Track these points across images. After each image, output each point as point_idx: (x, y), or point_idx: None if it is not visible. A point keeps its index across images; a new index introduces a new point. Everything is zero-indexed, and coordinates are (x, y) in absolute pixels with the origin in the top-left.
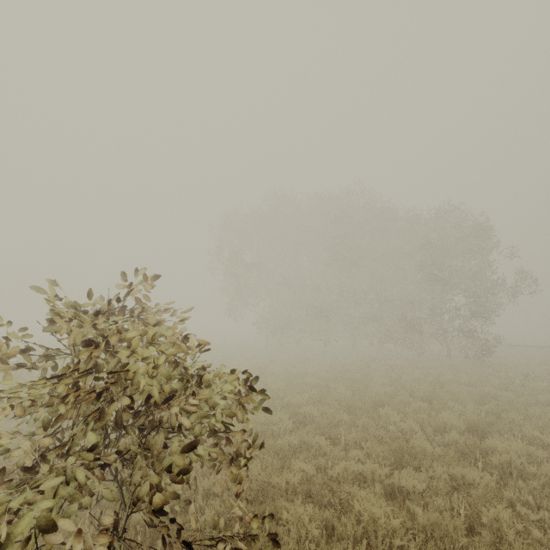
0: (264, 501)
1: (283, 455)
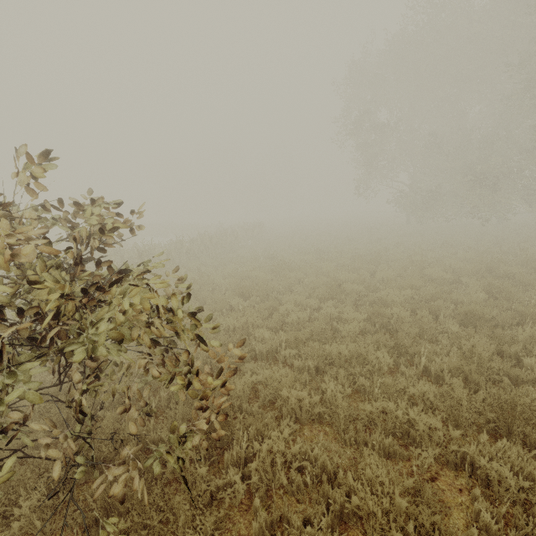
0: (234, 422)
1: (329, 363)
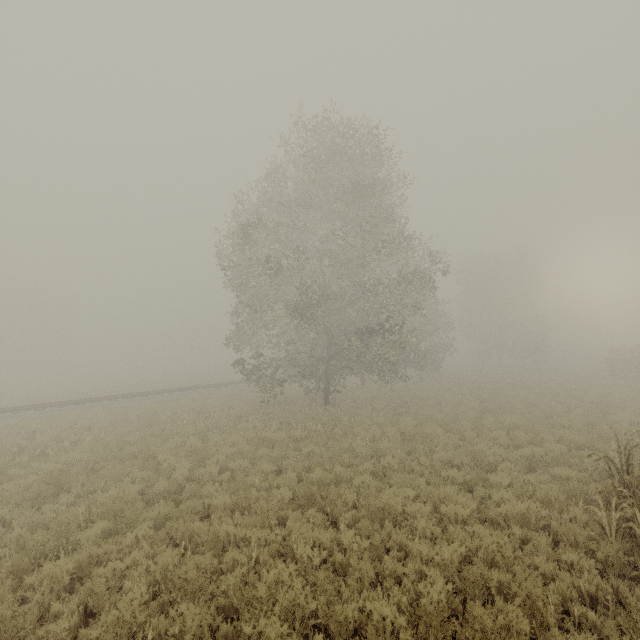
0: None
1: None
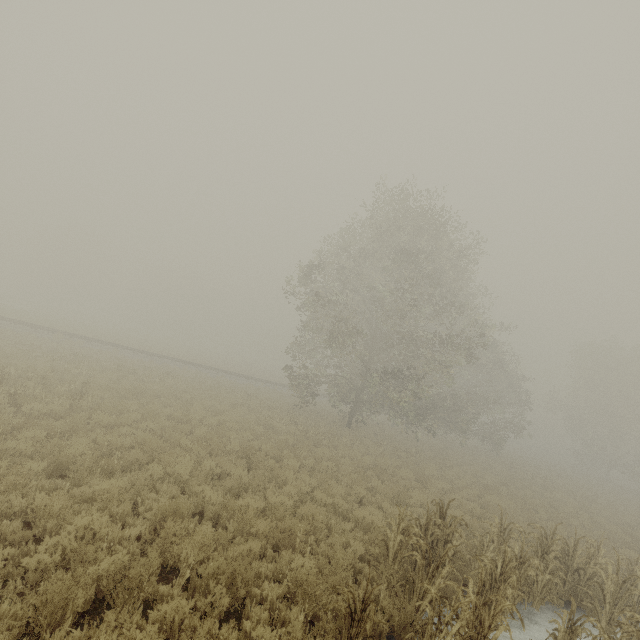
0: None
1: None
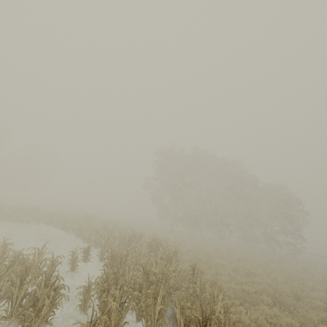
0: None
1: None
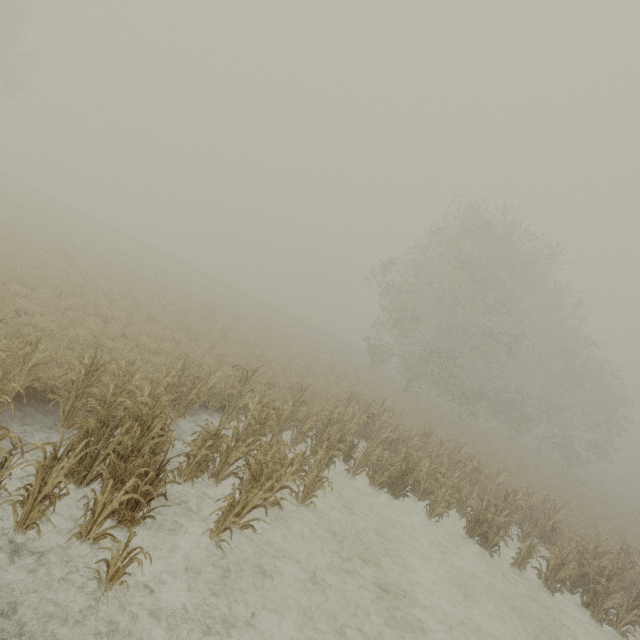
0: None
1: None
